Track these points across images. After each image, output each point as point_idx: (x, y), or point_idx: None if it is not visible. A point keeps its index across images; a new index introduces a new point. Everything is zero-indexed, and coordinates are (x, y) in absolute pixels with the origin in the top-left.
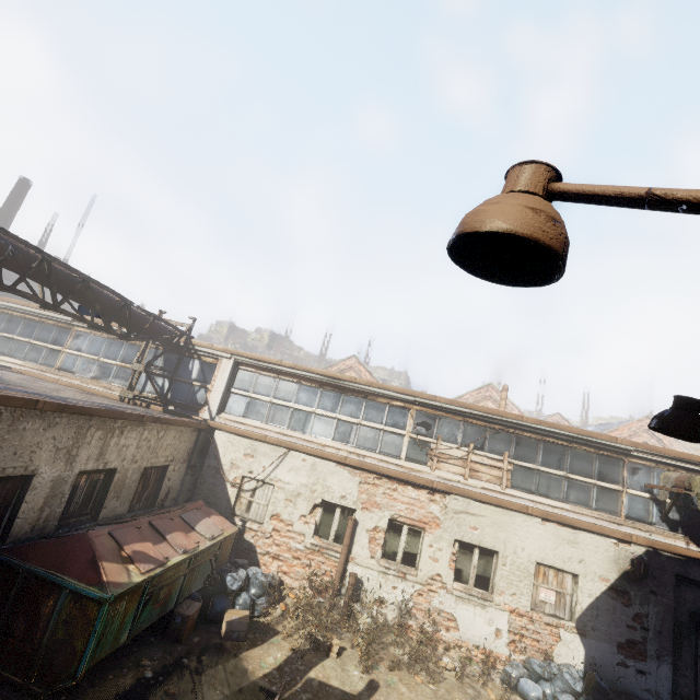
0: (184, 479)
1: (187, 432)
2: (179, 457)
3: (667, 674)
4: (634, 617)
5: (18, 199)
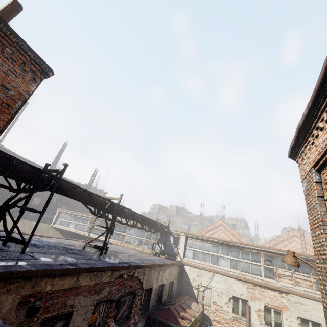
0: (177, 286)
1: (177, 267)
2: (176, 277)
3: None
4: None
5: (94, 175)
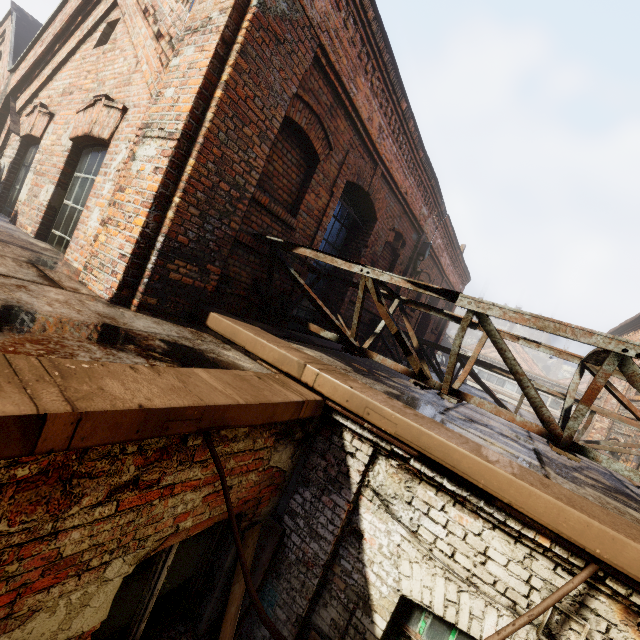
0: None
1: None
2: None
3: None
4: None
5: None
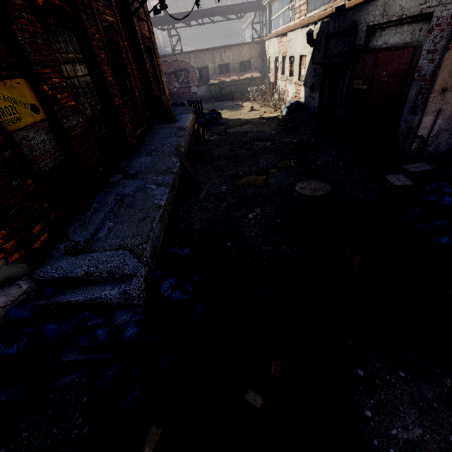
0: (261, 64)
1: (254, 46)
2: (255, 57)
3: (318, 97)
4: (315, 70)
5: None
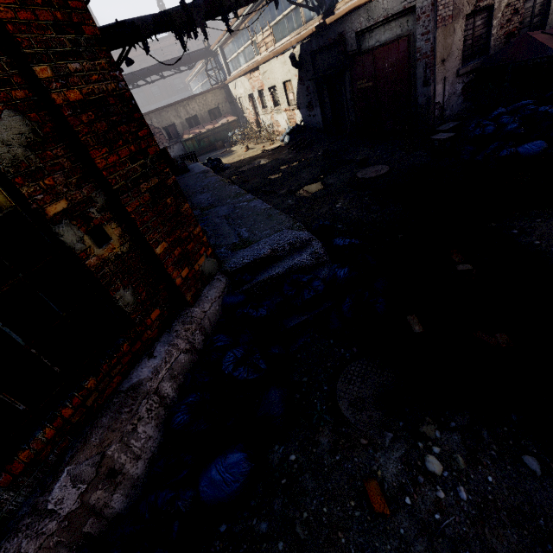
0: (231, 108)
1: (217, 92)
2: (222, 102)
3: (319, 112)
4: (307, 90)
5: None
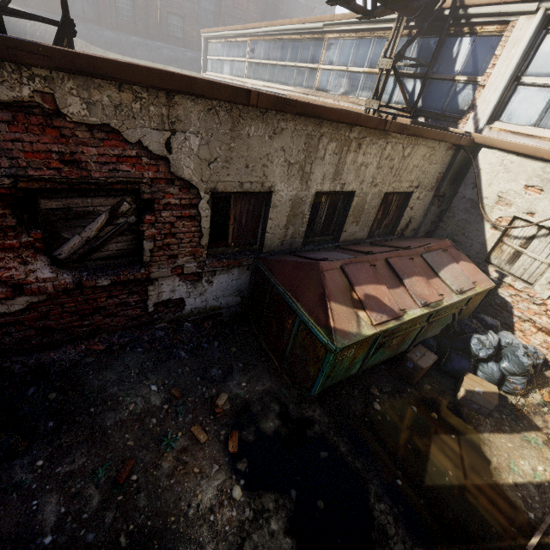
0: (427, 210)
1: (440, 150)
2: (426, 183)
3: None
4: None
5: None
